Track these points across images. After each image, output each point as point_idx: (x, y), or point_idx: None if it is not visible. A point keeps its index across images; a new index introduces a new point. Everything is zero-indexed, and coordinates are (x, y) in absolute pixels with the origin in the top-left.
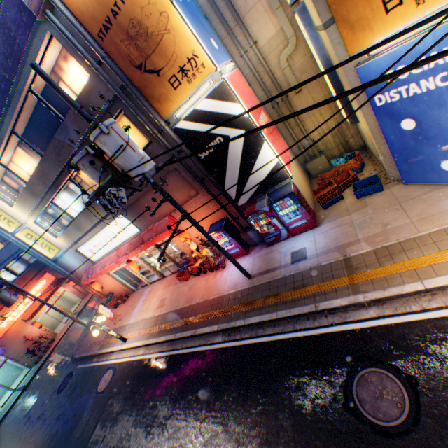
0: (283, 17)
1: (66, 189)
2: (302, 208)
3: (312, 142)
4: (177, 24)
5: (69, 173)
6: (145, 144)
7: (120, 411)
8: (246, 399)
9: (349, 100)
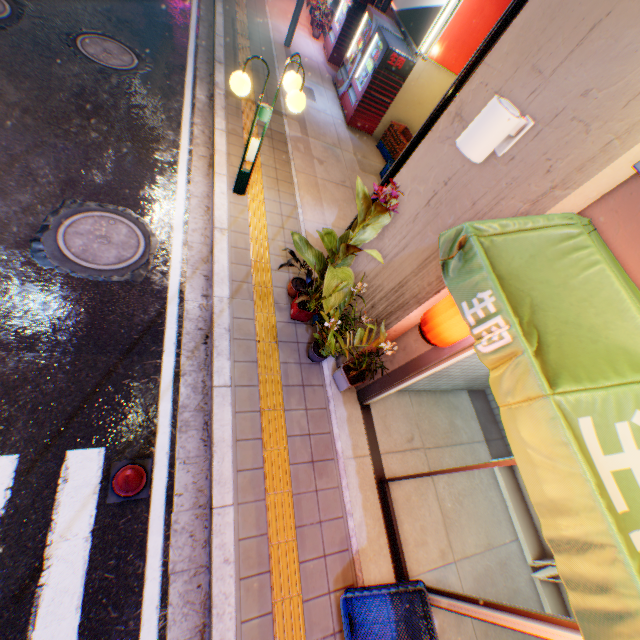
0: None
1: None
2: (368, 83)
3: None
4: None
5: None
6: None
7: None
8: None
9: None
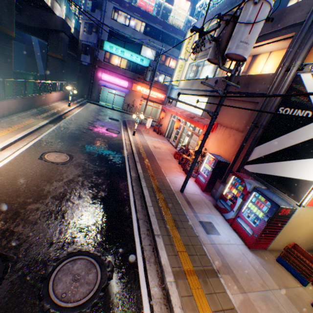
0: None
1: None
2: (264, 223)
3: None
4: None
5: None
6: None
7: (96, 136)
8: (92, 186)
9: None
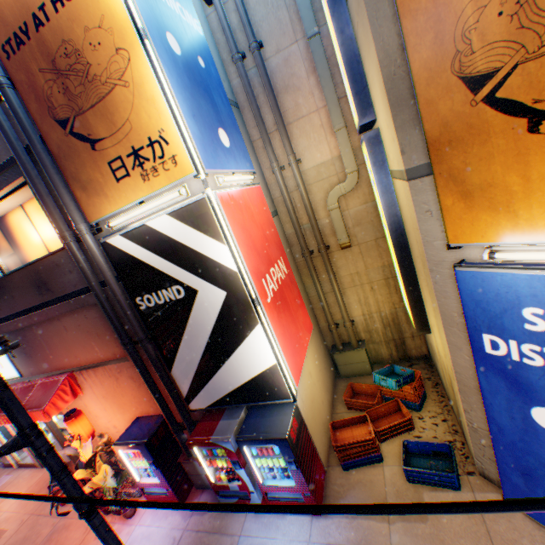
0: (345, 142)
1: None
2: (298, 472)
3: (351, 323)
4: (143, 75)
5: None
6: None
7: None
8: None
9: (423, 296)
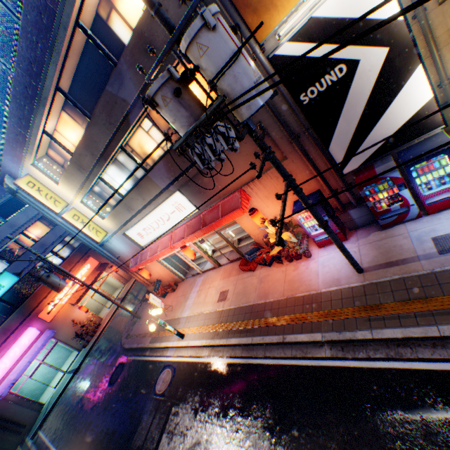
0: None
1: (113, 163)
2: None
3: (448, 82)
4: None
5: (121, 140)
6: (215, 95)
7: (189, 426)
8: None
9: None
